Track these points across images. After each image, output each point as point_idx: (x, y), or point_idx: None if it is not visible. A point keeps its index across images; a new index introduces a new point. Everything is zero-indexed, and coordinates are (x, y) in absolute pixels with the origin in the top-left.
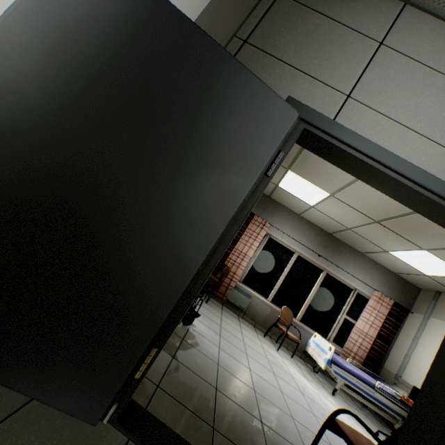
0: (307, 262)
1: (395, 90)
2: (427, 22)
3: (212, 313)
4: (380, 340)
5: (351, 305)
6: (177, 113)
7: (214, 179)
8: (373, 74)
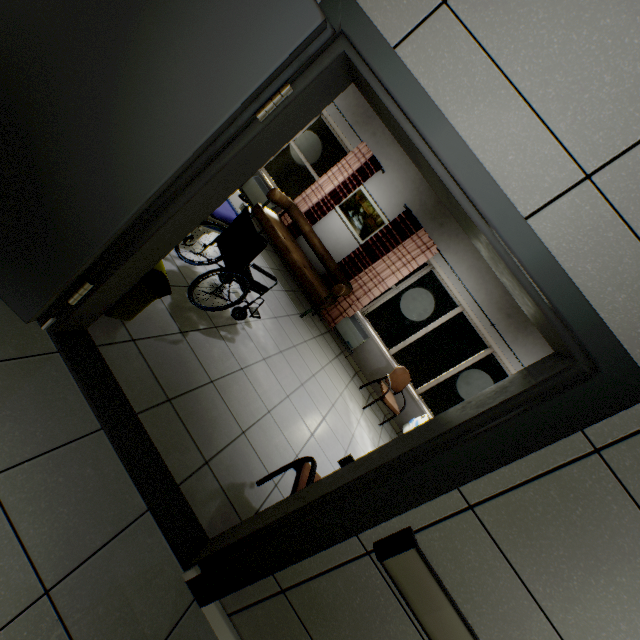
0: (470, 327)
1: (542, 4)
2: None
3: (297, 330)
4: None
5: None
6: None
7: (170, 99)
8: None
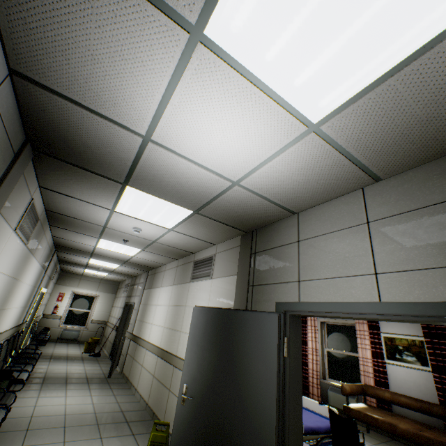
0: None
1: (316, 260)
2: (311, 212)
3: None
4: None
5: None
6: (234, 352)
7: (259, 376)
8: (302, 260)
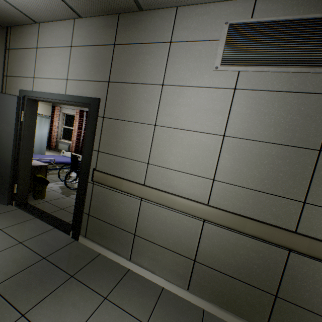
0: None
1: (45, 65)
2: (47, 26)
3: None
4: None
5: None
6: None
7: (4, 131)
8: (38, 63)
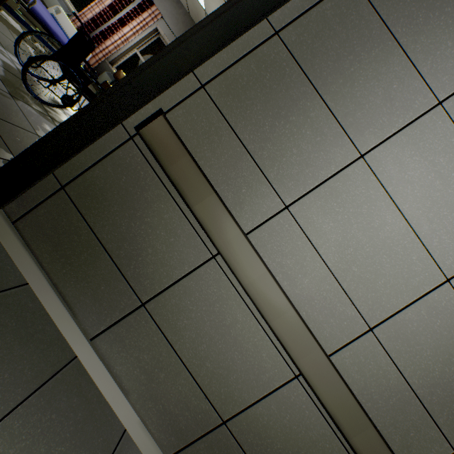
0: None
1: None
2: None
3: None
4: None
5: None
6: None
7: None
8: None
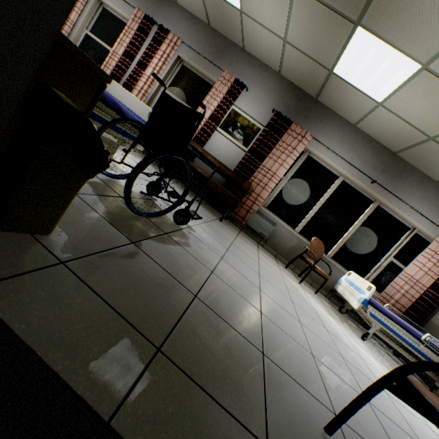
0: (354, 190)
1: None
2: None
3: (224, 230)
4: (435, 291)
5: (403, 247)
6: None
7: None
8: None
